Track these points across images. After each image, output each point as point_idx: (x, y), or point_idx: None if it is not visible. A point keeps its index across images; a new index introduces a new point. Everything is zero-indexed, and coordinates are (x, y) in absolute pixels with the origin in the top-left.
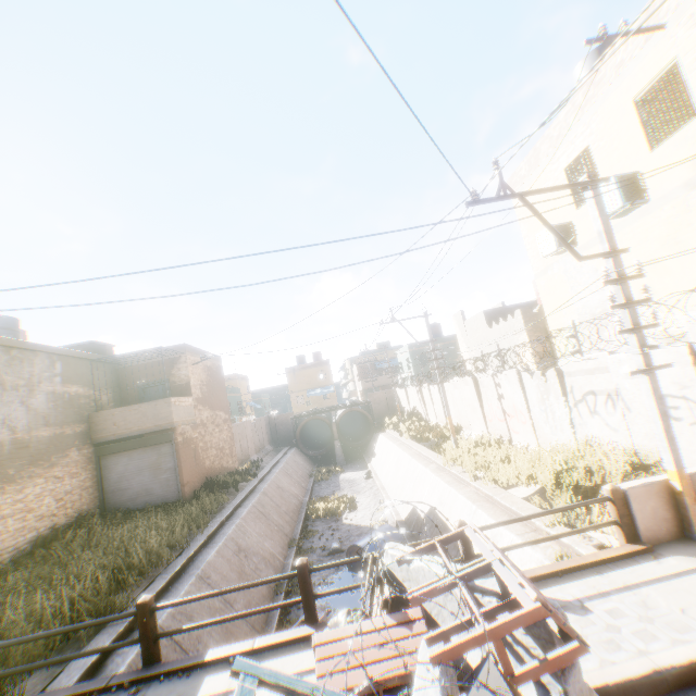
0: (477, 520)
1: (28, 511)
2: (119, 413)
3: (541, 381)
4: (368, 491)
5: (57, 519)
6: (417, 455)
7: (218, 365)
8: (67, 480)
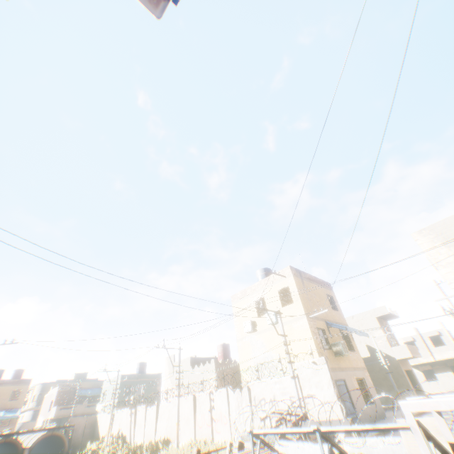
0: None
1: None
2: None
3: (239, 394)
4: None
5: None
6: None
7: None
8: None
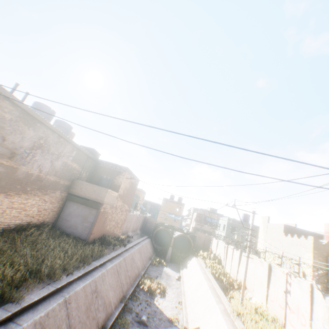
0: None
1: (24, 209)
2: (85, 184)
3: None
4: (175, 288)
5: (33, 219)
6: (212, 288)
7: (136, 183)
8: (48, 203)
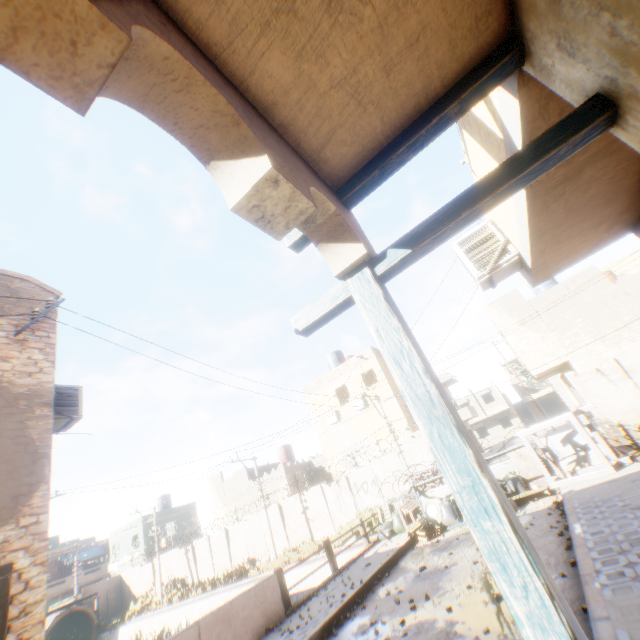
0: (342, 559)
1: None
2: None
3: (337, 486)
4: None
5: None
6: (232, 588)
7: None
8: None
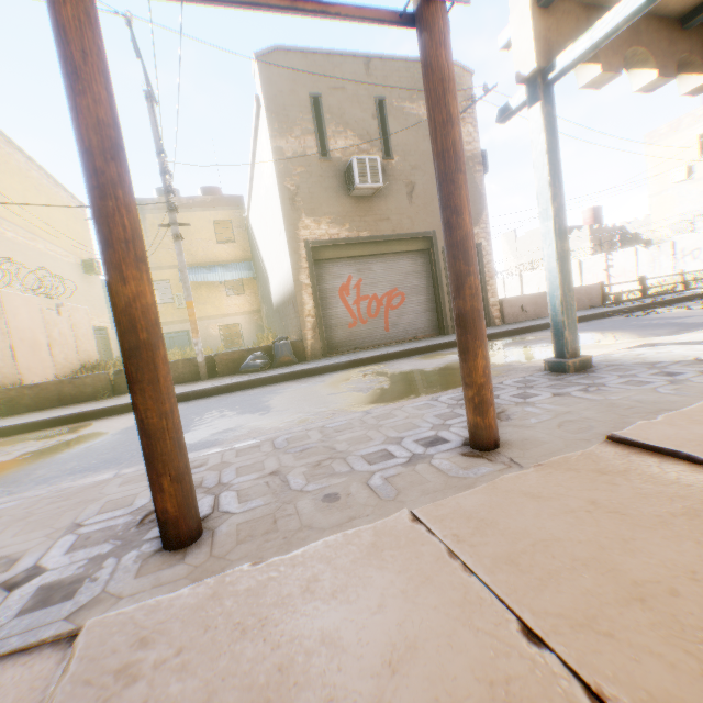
0: None
1: None
2: None
3: (655, 250)
4: None
5: None
6: None
7: None
8: None
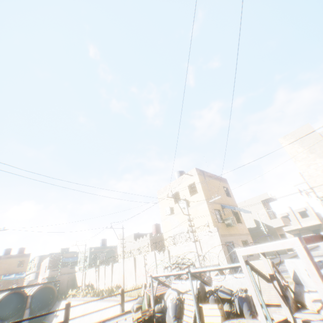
0: None
1: None
2: None
3: (162, 255)
4: None
5: None
6: (99, 300)
7: None
8: None
